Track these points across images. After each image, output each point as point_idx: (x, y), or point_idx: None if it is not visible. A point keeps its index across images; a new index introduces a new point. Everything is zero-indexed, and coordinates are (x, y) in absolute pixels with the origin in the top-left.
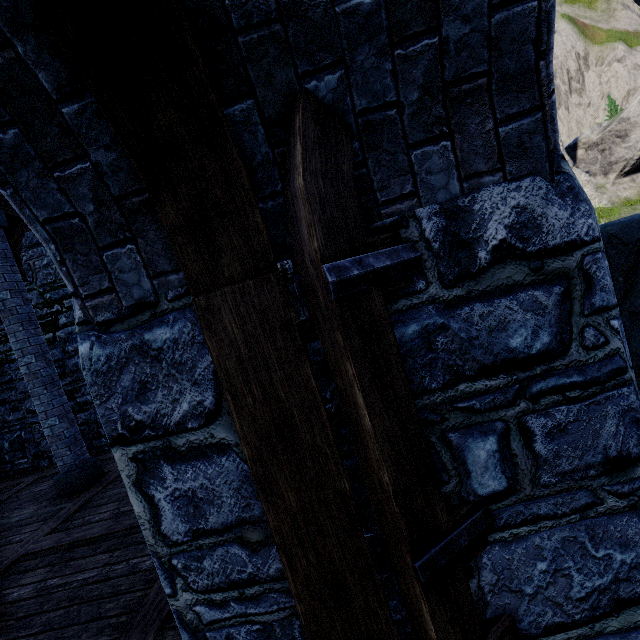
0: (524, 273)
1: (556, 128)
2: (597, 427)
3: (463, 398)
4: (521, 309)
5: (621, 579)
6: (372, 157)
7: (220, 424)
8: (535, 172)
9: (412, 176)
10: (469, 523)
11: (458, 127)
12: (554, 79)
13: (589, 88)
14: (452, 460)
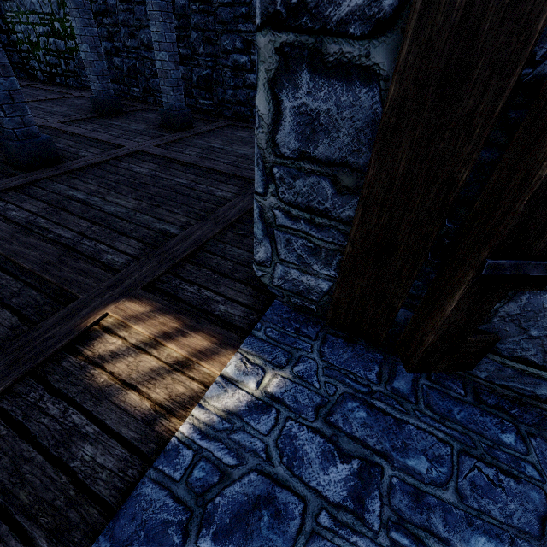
0: None
1: None
2: None
3: None
4: None
5: None
6: None
7: (384, 42)
8: None
9: None
10: None
11: None
12: None
13: None
14: None
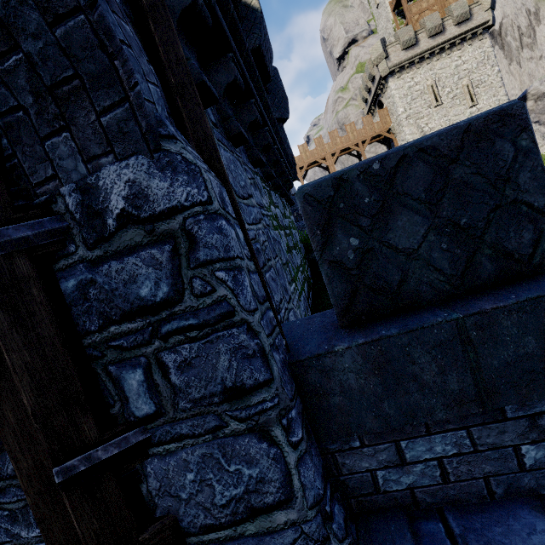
0: (142, 235)
1: (147, 114)
2: (214, 362)
3: (115, 338)
4: (144, 265)
5: (251, 490)
6: (19, 150)
7: None
8: (138, 151)
9: (50, 162)
10: (120, 439)
11: (71, 120)
12: (505, 37)
13: (540, 41)
14: (114, 388)
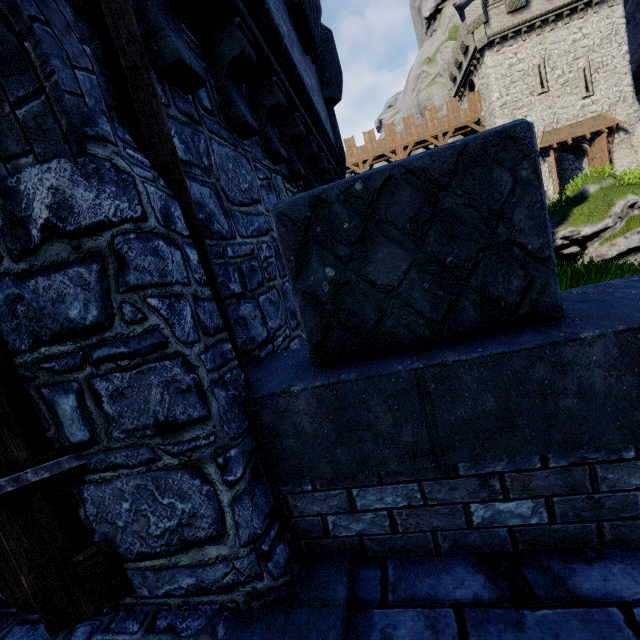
0: (69, 251)
1: (68, 110)
2: (146, 394)
3: (46, 360)
4: (72, 284)
5: (185, 524)
6: None
7: None
8: (60, 154)
9: None
10: (52, 463)
11: None
12: None
13: None
14: (48, 411)
